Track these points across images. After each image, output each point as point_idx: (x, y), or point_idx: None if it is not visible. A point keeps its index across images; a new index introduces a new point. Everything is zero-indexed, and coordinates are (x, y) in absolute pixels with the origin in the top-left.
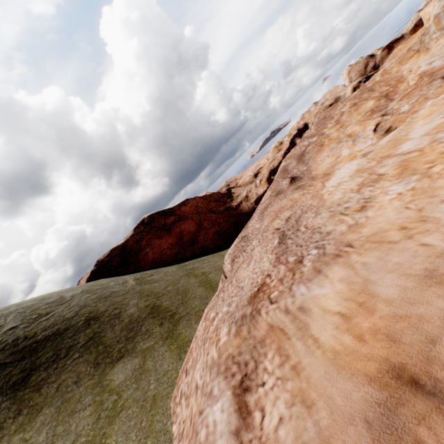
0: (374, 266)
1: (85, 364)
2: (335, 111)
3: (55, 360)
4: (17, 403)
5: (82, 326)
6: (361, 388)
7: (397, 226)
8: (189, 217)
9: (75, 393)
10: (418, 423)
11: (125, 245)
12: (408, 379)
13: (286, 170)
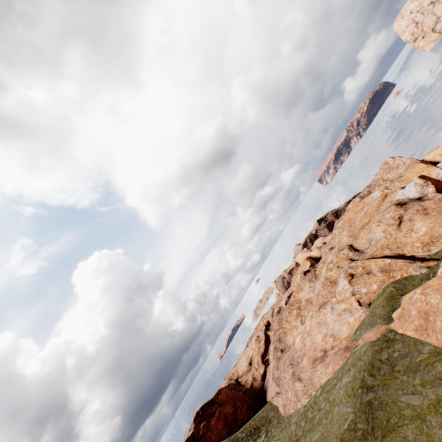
0: (309, 353)
1: None
2: (283, 315)
3: None
4: None
5: None
6: (311, 365)
7: (310, 345)
8: (225, 401)
9: None
10: (315, 362)
11: (193, 435)
12: (314, 360)
13: (276, 347)
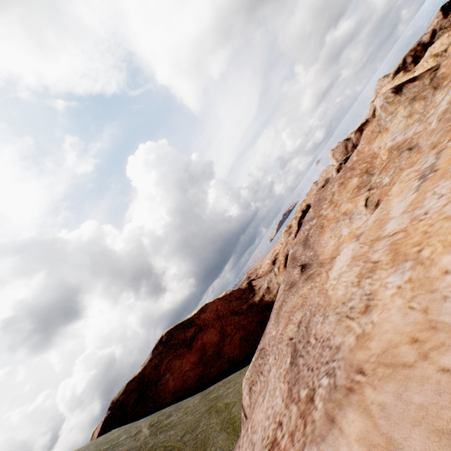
0: (394, 410)
1: None
2: (326, 192)
3: None
4: None
5: None
6: None
7: (406, 337)
8: (209, 325)
9: None
10: None
11: (142, 375)
12: None
13: (294, 257)
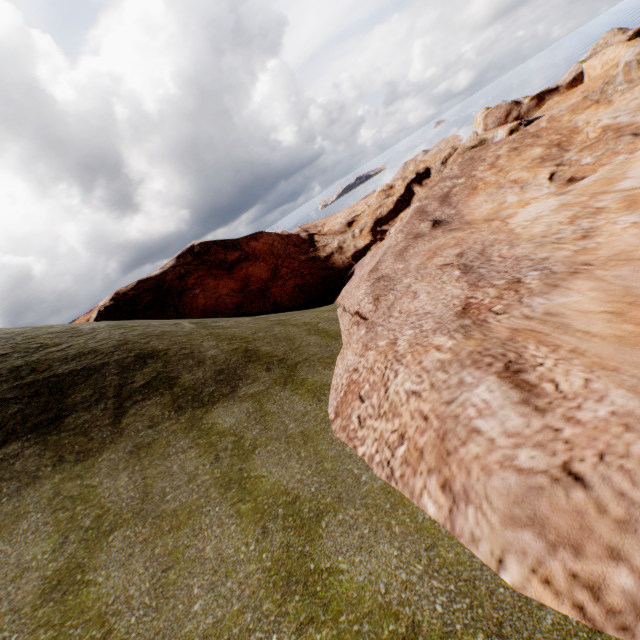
0: (631, 276)
1: (158, 407)
2: (487, 153)
3: (101, 401)
4: (51, 448)
5: (133, 364)
6: None
7: None
8: (260, 258)
9: (155, 437)
10: None
11: (162, 279)
12: None
13: (423, 211)
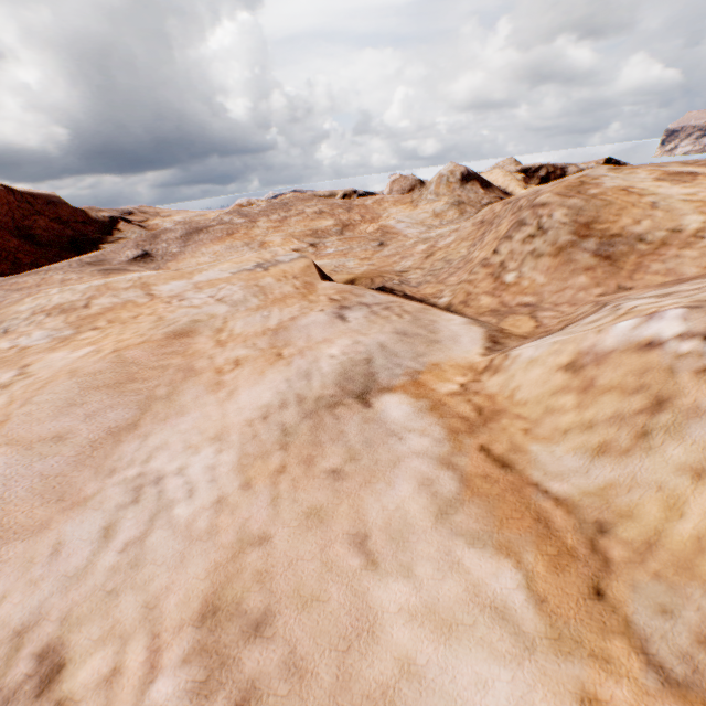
0: None
1: None
2: (302, 205)
3: None
4: None
5: None
6: None
7: None
8: None
9: None
10: None
11: None
12: None
13: (157, 236)
